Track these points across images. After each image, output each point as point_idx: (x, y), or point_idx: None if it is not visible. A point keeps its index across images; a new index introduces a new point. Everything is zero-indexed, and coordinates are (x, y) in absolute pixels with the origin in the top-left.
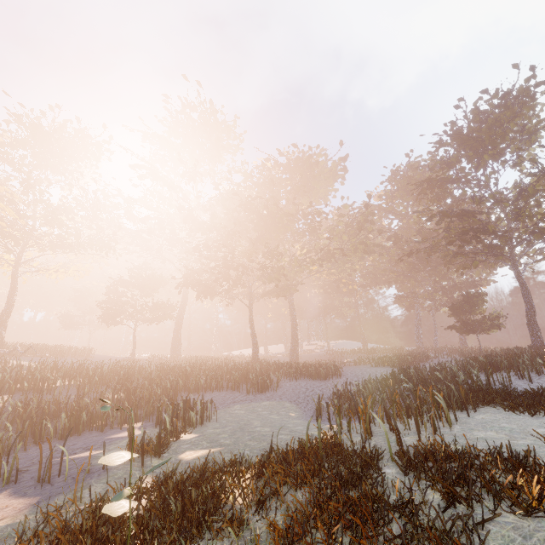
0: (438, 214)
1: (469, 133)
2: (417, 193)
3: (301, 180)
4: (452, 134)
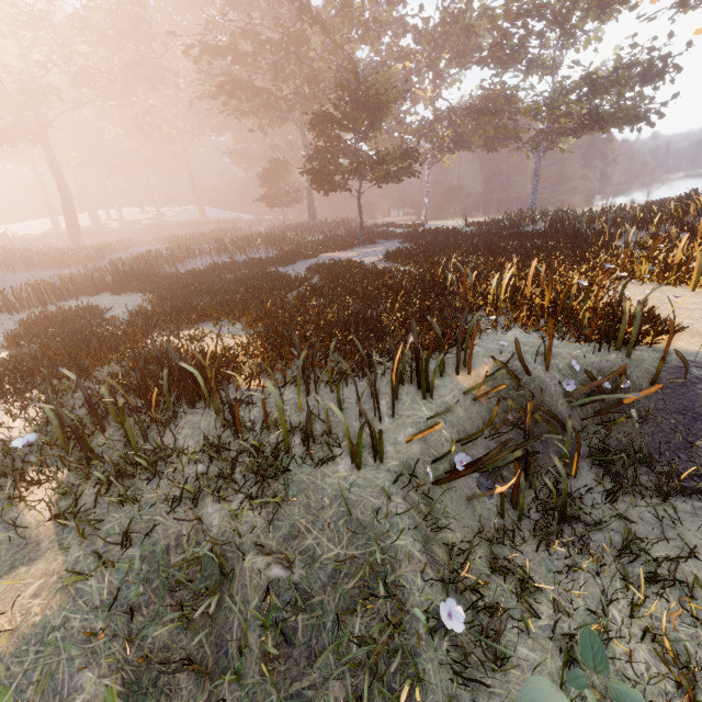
0: (199, 45)
1: None
2: None
3: None
4: None
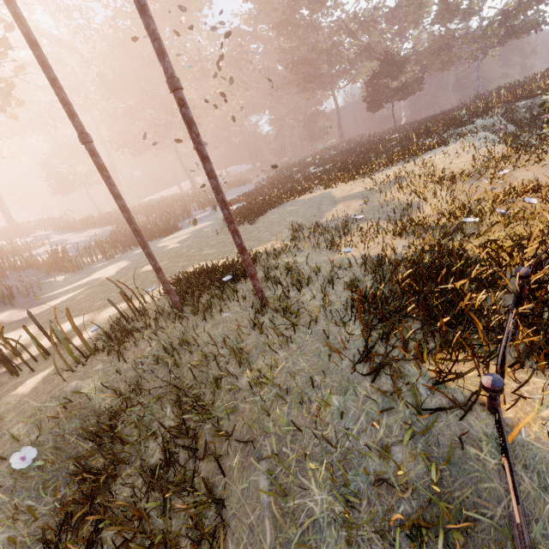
0: (291, 62)
1: None
2: (275, 16)
3: (169, 6)
4: None
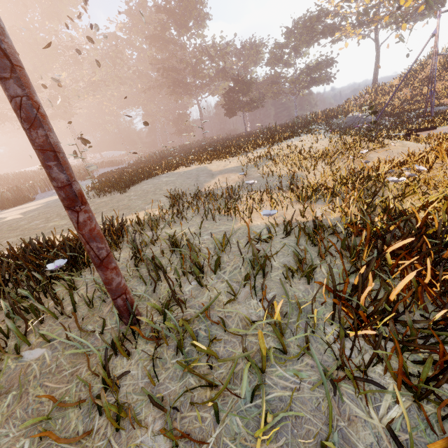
0: (162, 68)
1: (174, 11)
2: (148, 32)
3: None
4: (165, 4)
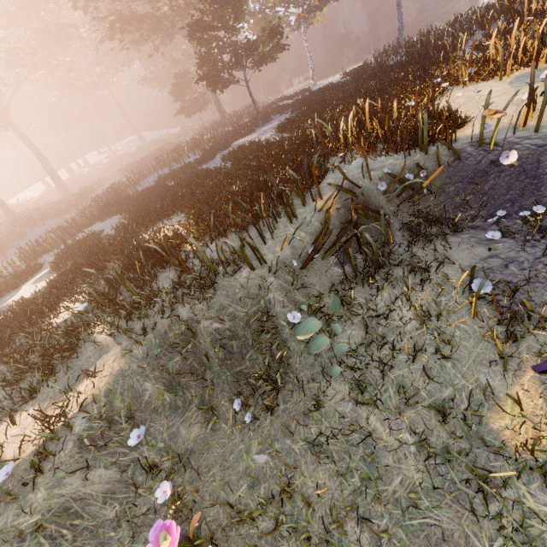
0: None
1: None
2: None
3: None
4: None
